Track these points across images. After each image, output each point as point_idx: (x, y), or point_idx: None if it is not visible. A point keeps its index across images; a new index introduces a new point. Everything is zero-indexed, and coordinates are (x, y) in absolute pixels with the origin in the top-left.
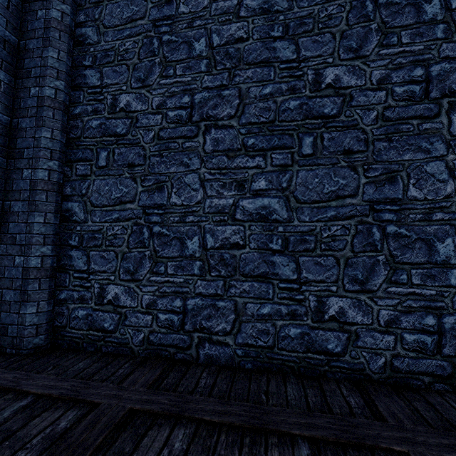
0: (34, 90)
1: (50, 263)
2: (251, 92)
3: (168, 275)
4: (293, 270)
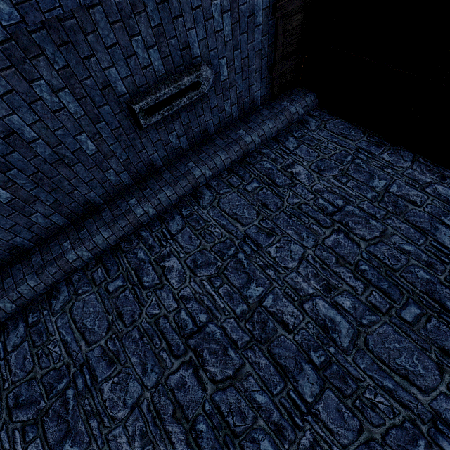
0: (134, 201)
1: (0, 317)
2: (247, 381)
3: (25, 449)
4: None
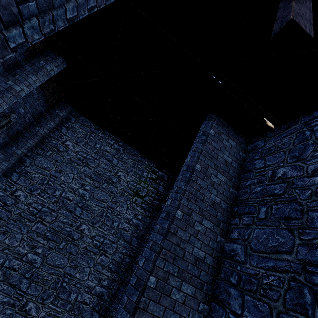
0: None
1: None
2: (60, 218)
3: None
4: (26, 287)
